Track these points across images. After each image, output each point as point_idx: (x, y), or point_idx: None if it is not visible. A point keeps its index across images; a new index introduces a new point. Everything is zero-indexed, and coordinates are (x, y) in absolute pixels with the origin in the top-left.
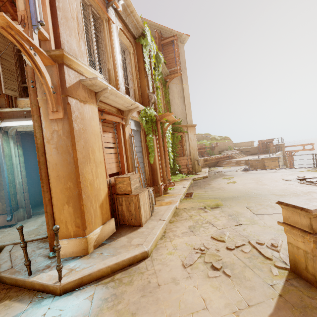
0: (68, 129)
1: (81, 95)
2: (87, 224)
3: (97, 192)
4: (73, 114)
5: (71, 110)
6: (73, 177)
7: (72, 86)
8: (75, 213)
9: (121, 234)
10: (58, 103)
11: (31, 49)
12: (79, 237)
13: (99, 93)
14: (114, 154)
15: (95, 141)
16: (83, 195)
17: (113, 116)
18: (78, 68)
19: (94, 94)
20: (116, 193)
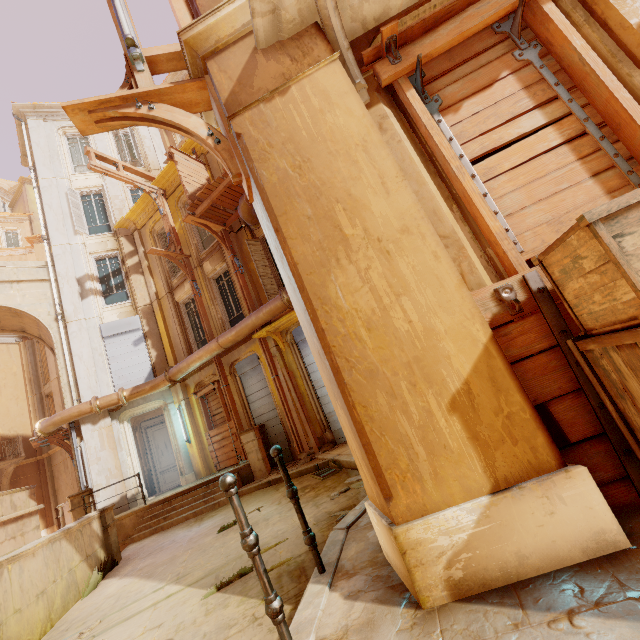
0: (259, 196)
1: (268, 81)
2: (392, 479)
3: (417, 350)
4: (253, 151)
5: (247, 145)
6: (309, 321)
7: (237, 86)
8: (353, 432)
9: (634, 591)
10: (234, 154)
11: (139, 107)
12: (387, 519)
13: (319, 9)
14: (563, 147)
15: (359, 171)
16: (346, 373)
17: (463, 12)
18: (237, 26)
19: (314, 35)
20: (580, 333)
